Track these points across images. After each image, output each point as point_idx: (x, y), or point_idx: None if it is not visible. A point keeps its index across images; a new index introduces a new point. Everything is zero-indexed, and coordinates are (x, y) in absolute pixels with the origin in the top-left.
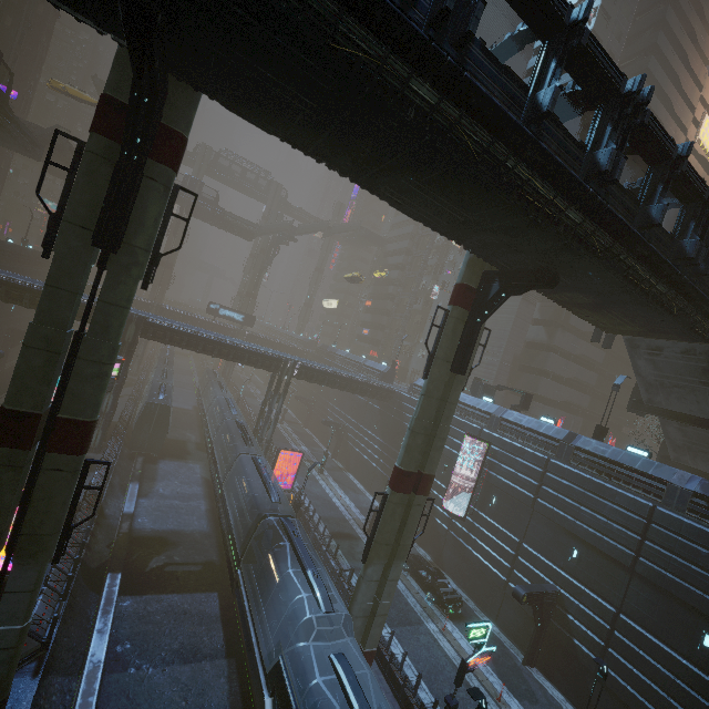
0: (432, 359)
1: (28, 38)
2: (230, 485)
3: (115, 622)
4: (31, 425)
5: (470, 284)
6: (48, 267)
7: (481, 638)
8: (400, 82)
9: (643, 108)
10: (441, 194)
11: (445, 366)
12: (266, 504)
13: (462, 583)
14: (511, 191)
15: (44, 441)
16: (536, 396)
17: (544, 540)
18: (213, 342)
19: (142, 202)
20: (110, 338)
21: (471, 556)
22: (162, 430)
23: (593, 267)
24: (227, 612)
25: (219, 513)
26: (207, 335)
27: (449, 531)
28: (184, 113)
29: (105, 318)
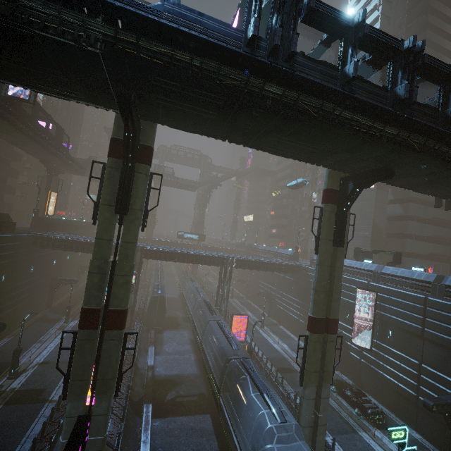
0: (318, 240)
1: (73, 118)
2: (206, 342)
3: (152, 435)
4: (96, 316)
5: (333, 188)
6: (93, 229)
7: (401, 439)
8: (259, 89)
9: (420, 54)
10: (299, 140)
11: (328, 243)
12: (230, 352)
13: (381, 399)
14: (342, 127)
15: (103, 324)
16: (406, 253)
17: (439, 360)
18: (183, 254)
19: (136, 185)
20: (129, 261)
21: (383, 378)
22: (162, 312)
23: (416, 158)
24: (217, 427)
25: (203, 361)
26: (179, 250)
27: (361, 360)
28: (150, 135)
29: (125, 250)
